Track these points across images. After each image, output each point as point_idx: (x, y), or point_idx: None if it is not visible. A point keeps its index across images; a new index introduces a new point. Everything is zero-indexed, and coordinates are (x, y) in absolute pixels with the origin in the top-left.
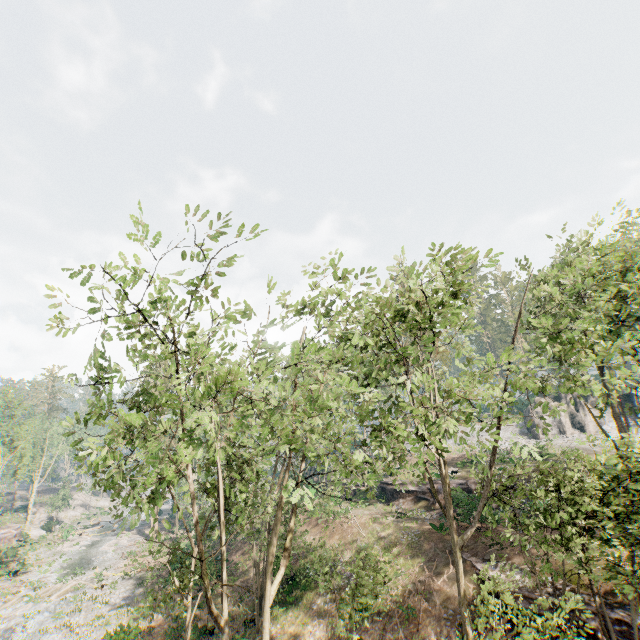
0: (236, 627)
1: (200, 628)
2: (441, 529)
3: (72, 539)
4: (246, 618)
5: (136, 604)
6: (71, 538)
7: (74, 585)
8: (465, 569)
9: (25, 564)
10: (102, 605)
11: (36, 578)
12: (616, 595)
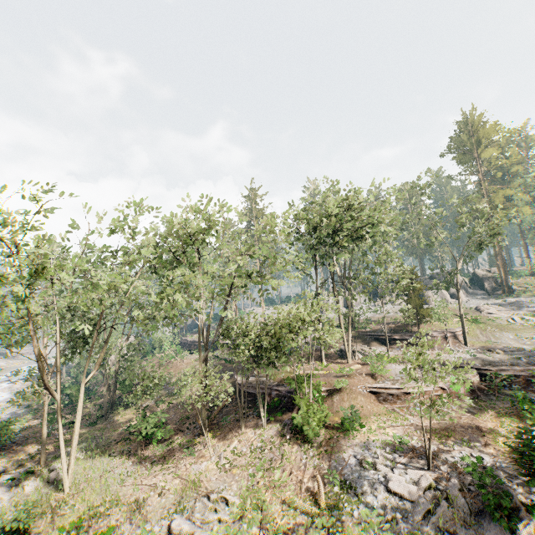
0: (92, 420)
1: (68, 423)
2: (230, 362)
3: None
4: (99, 415)
5: (23, 417)
6: None
7: None
8: (230, 379)
9: None
10: None
11: None
12: (284, 381)
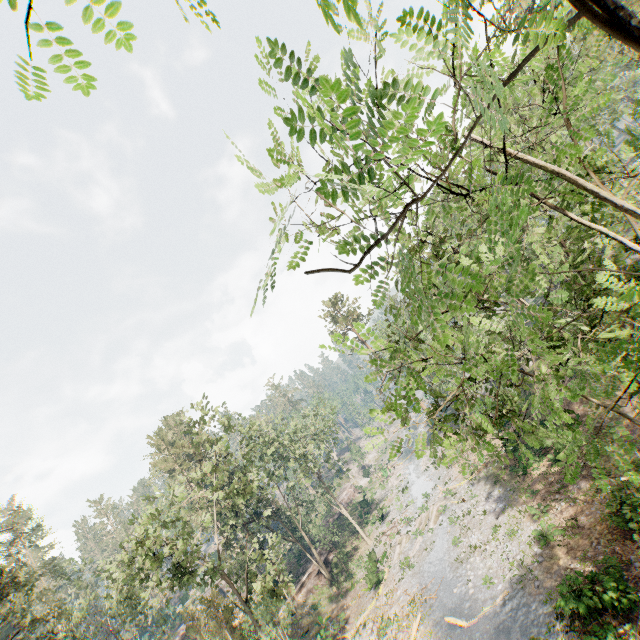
0: None
1: None
2: None
3: (391, 474)
4: None
5: (517, 502)
6: (390, 473)
7: (437, 509)
8: None
9: (381, 509)
10: (483, 516)
11: (399, 515)
12: None
